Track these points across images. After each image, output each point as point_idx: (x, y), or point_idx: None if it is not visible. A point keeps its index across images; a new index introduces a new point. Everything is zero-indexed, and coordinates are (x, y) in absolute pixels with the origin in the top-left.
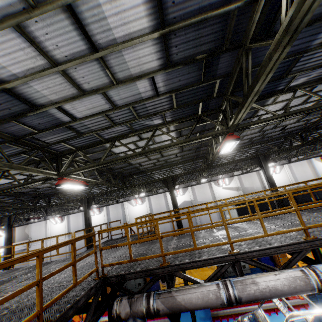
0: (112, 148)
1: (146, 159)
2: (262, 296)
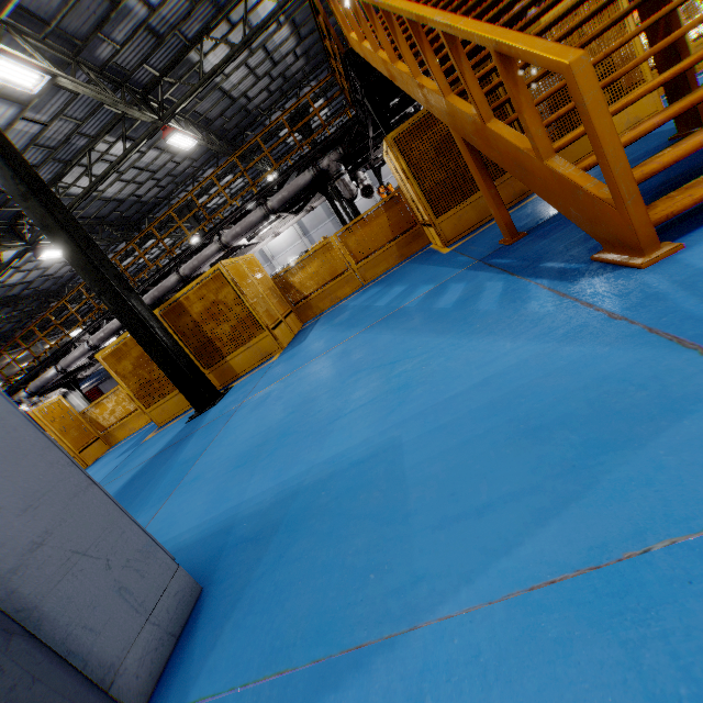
0: None
1: None
2: None
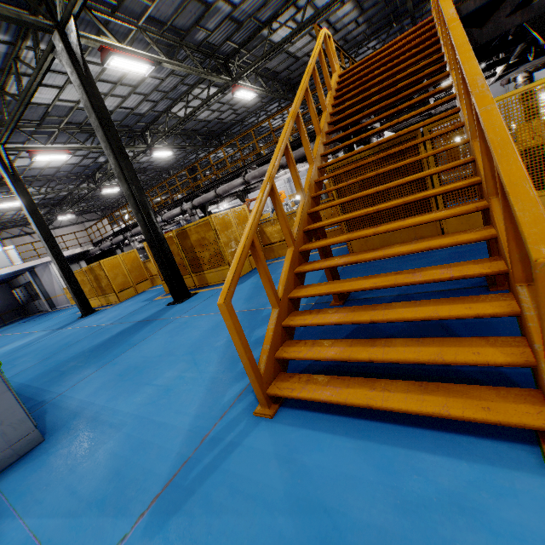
0: None
1: None
2: None
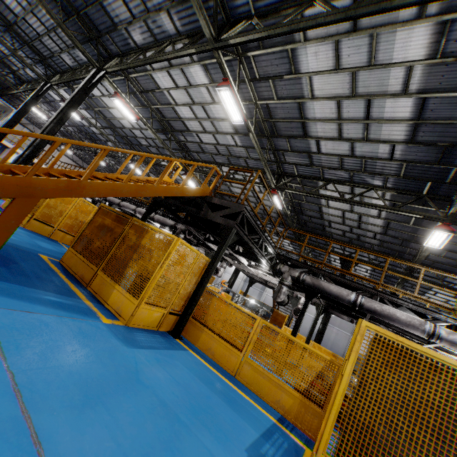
0: (321, 189)
1: (339, 221)
2: (381, 312)
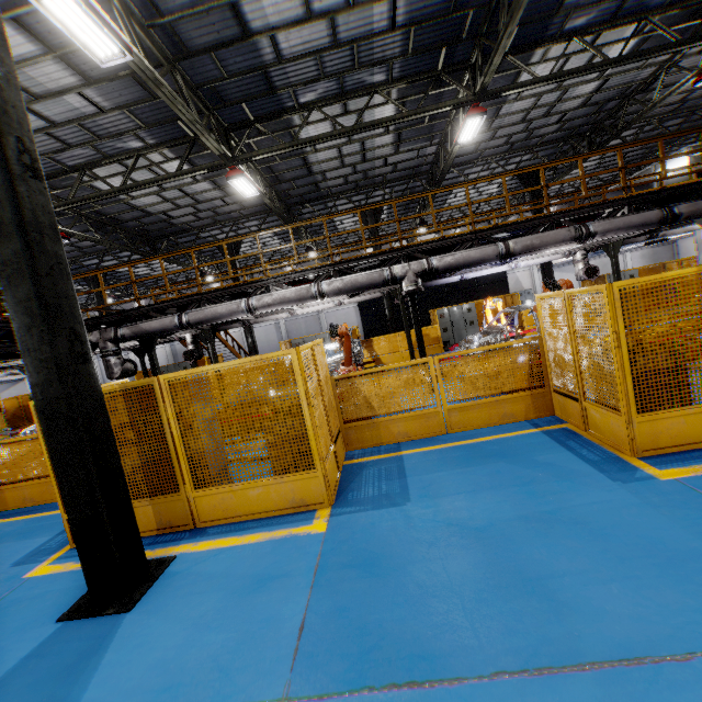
0: (91, 182)
1: (171, 206)
2: (206, 318)
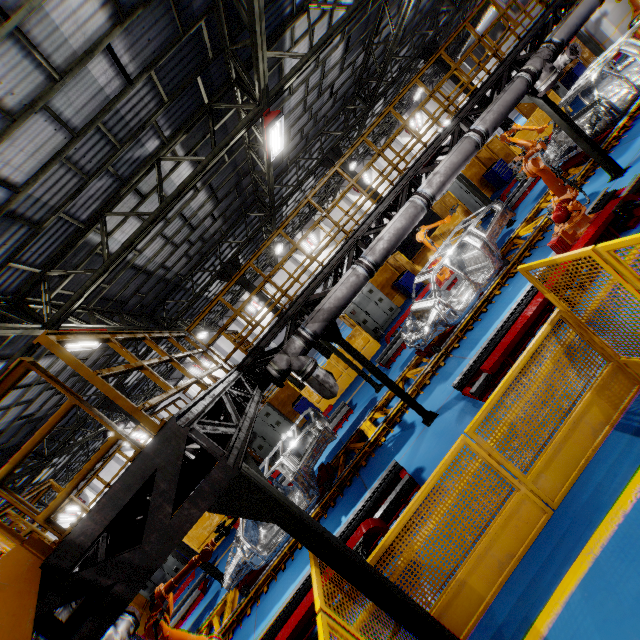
0: None
1: (169, 250)
2: (391, 244)
